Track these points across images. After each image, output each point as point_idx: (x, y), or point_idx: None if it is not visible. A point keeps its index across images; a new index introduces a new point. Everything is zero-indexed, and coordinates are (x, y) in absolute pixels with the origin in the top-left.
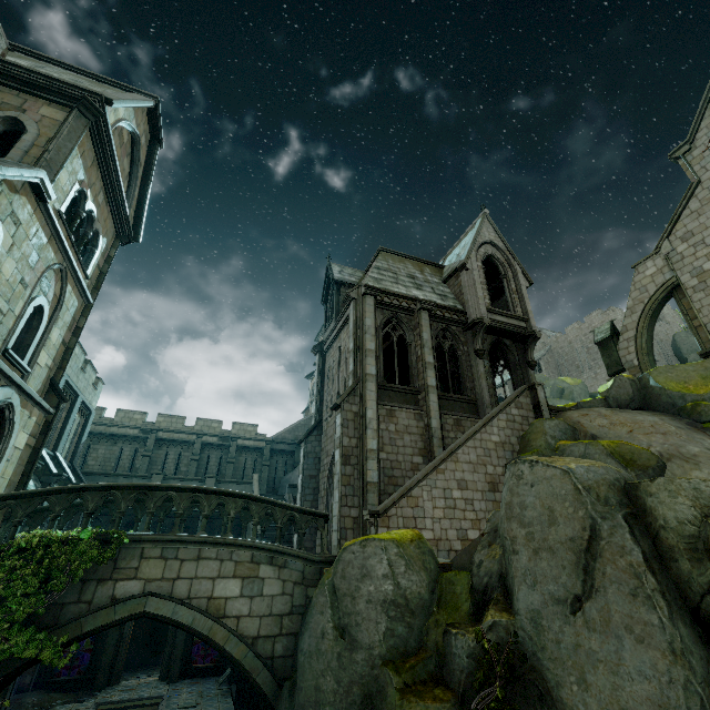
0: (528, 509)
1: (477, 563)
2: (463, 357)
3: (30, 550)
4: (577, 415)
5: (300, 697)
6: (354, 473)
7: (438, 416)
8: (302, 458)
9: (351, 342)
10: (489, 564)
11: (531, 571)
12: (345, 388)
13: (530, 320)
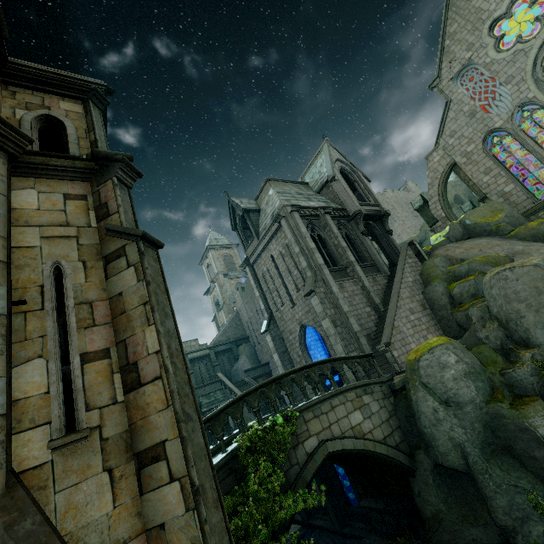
0: (521, 293)
1: (484, 337)
2: (355, 239)
3: (252, 447)
4: (443, 251)
5: (439, 450)
6: (343, 330)
7: (366, 279)
8: (271, 343)
9: (295, 247)
10: (494, 334)
11: (539, 321)
12: (294, 282)
13: (381, 204)
